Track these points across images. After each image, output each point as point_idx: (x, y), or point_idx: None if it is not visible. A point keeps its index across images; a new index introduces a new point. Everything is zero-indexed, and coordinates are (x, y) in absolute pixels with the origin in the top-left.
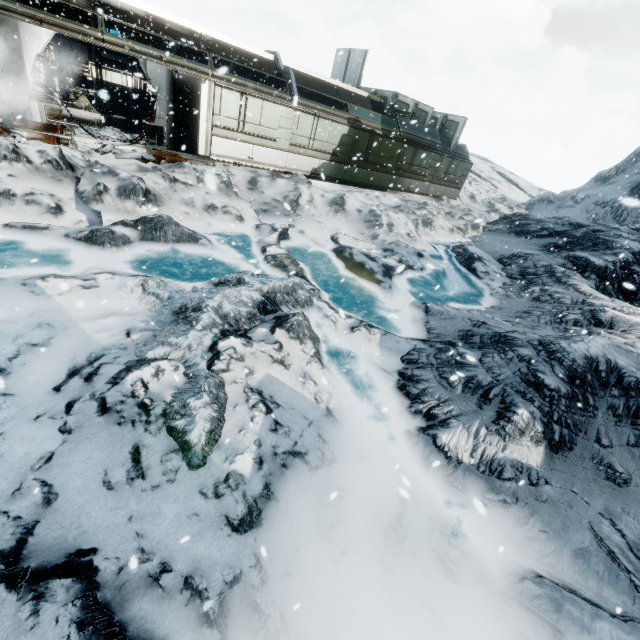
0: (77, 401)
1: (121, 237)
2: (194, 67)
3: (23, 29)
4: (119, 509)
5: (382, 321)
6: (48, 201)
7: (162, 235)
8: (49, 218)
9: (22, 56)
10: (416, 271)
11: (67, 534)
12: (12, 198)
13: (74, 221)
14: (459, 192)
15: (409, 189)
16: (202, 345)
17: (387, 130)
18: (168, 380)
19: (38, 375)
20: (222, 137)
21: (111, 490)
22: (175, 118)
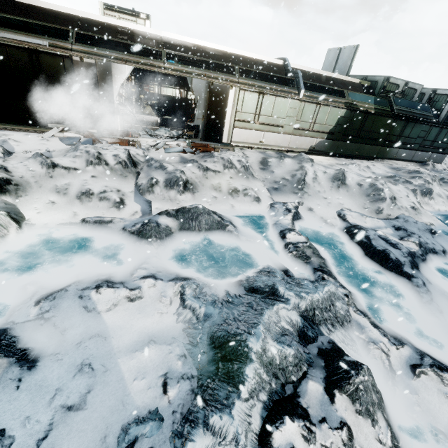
0: None
1: (164, 229)
2: (225, 78)
3: (114, 68)
4: None
5: (433, 340)
6: (115, 197)
7: (197, 224)
8: (114, 211)
9: (112, 86)
10: (438, 255)
11: None
12: (91, 196)
13: (131, 213)
14: (444, 157)
15: (395, 157)
16: (250, 430)
17: (379, 109)
18: None
19: None
20: (241, 128)
21: None
22: (208, 117)
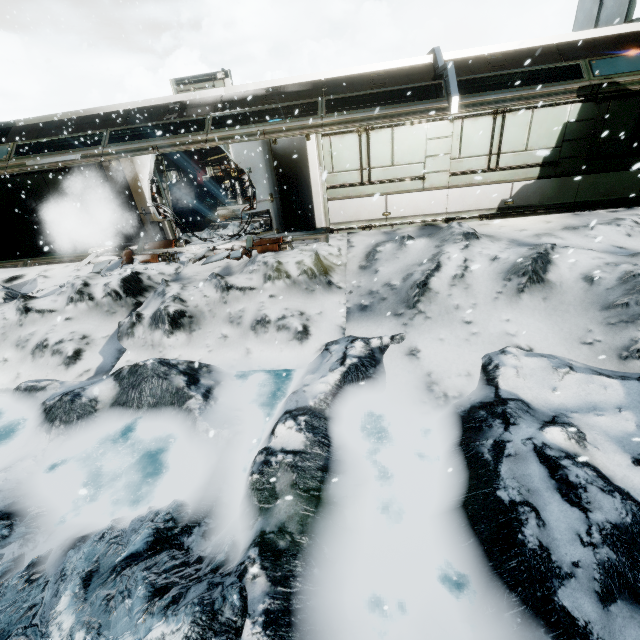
0: None
1: (83, 405)
2: (299, 125)
3: (136, 163)
4: None
5: None
6: (70, 348)
7: (136, 396)
8: (61, 371)
9: (142, 187)
10: None
11: None
12: (44, 349)
13: (80, 372)
14: None
15: None
16: None
17: None
18: None
19: None
20: (341, 199)
21: None
22: (283, 194)
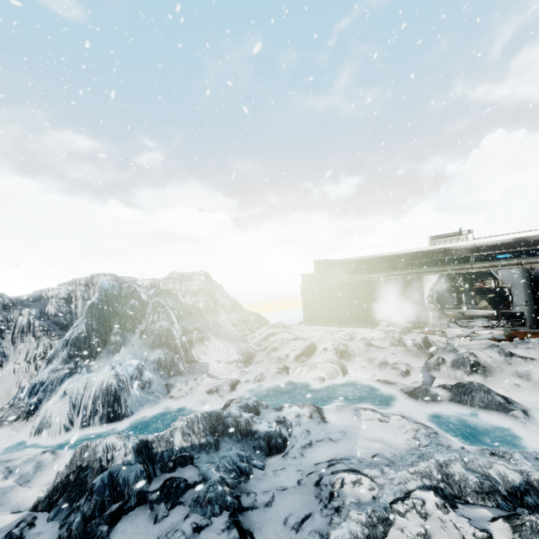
0: (314, 472)
1: (432, 395)
2: None
3: (424, 279)
4: (277, 536)
5: None
6: (402, 368)
7: (468, 399)
8: (399, 378)
9: (423, 291)
10: None
11: (257, 523)
12: (386, 365)
13: (412, 381)
14: None
15: None
16: (404, 485)
17: None
18: (359, 491)
19: (320, 454)
20: None
21: (284, 524)
22: (536, 302)
